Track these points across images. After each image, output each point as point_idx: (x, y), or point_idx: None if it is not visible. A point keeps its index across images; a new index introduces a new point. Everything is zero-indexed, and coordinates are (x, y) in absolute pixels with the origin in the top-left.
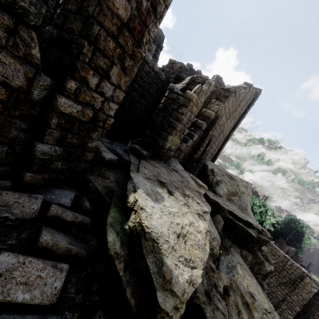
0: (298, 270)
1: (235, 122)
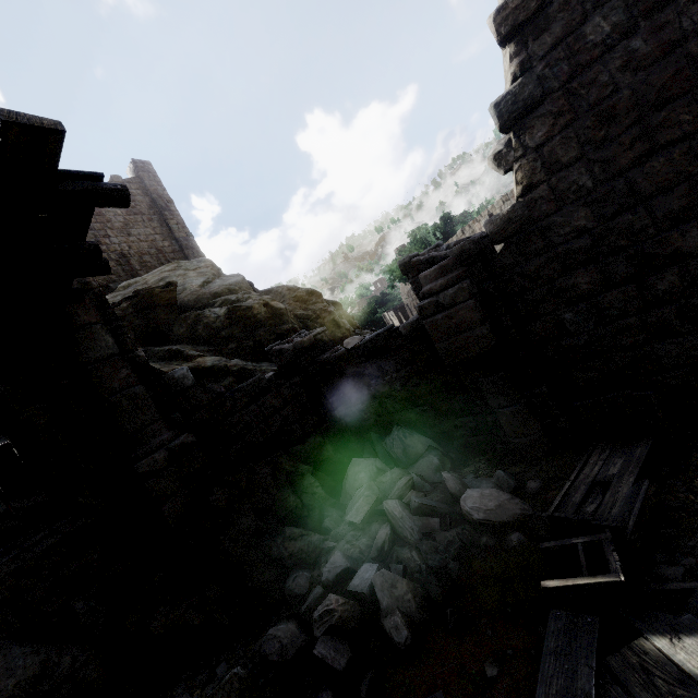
0: (466, 233)
1: (157, 224)
